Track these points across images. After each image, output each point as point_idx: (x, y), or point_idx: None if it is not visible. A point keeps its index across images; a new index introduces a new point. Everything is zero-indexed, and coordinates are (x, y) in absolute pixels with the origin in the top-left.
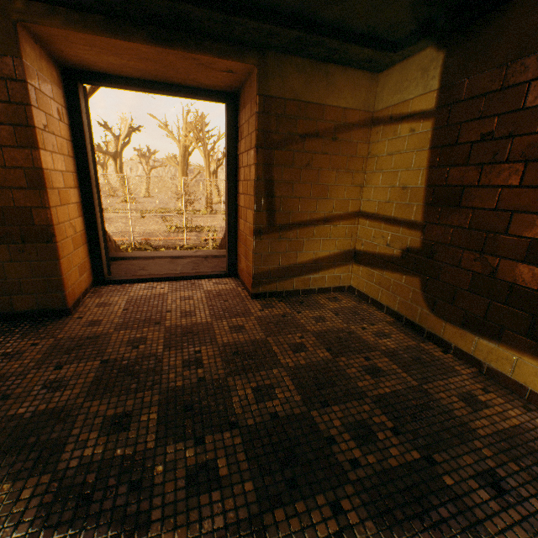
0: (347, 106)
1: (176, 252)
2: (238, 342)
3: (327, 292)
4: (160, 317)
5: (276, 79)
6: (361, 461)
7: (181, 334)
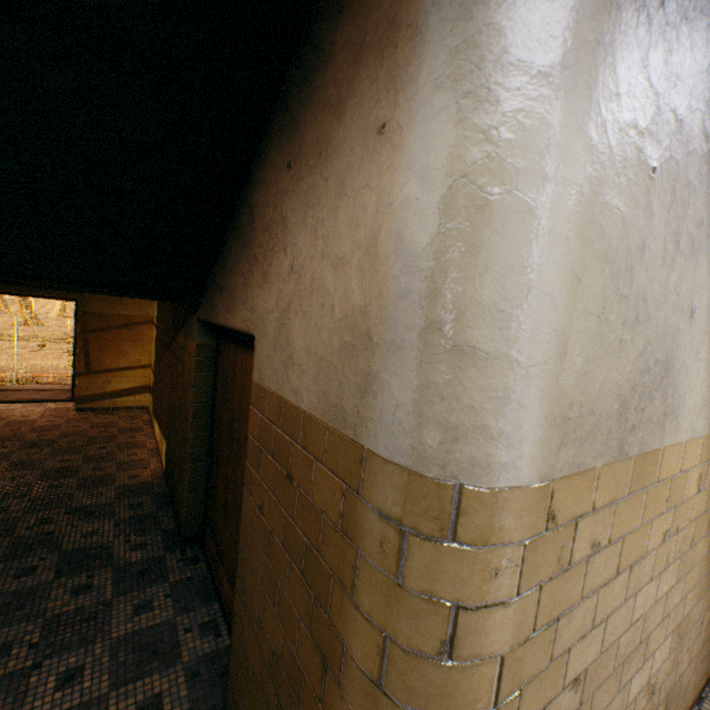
0: (137, 314)
1: (45, 386)
2: (47, 425)
3: (132, 409)
4: (8, 417)
5: (91, 304)
6: (63, 445)
7: (16, 422)
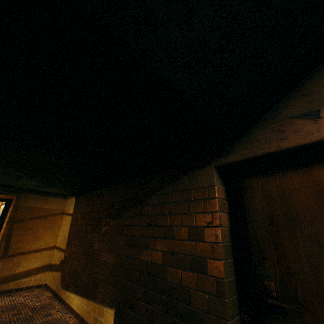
0: (54, 208)
1: None
2: None
3: (31, 288)
4: None
5: (24, 200)
6: None
7: None
